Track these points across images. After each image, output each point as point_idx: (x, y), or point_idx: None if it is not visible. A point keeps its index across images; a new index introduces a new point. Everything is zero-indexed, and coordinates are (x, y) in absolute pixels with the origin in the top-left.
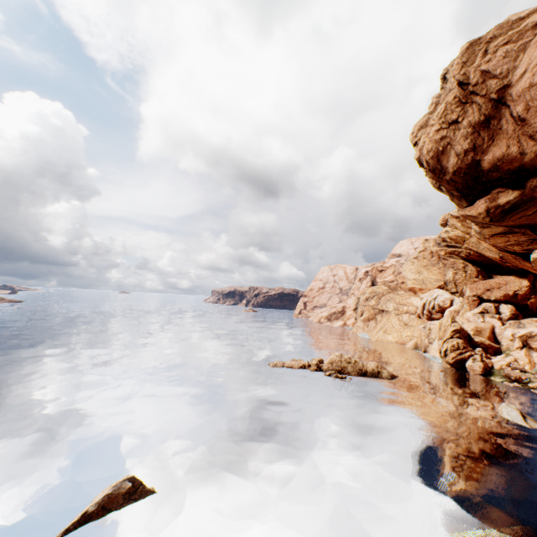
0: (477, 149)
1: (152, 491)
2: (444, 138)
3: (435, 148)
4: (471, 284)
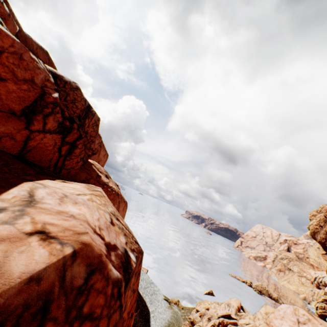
0: (326, 239)
1: (215, 295)
2: (317, 228)
3: (314, 230)
4: None
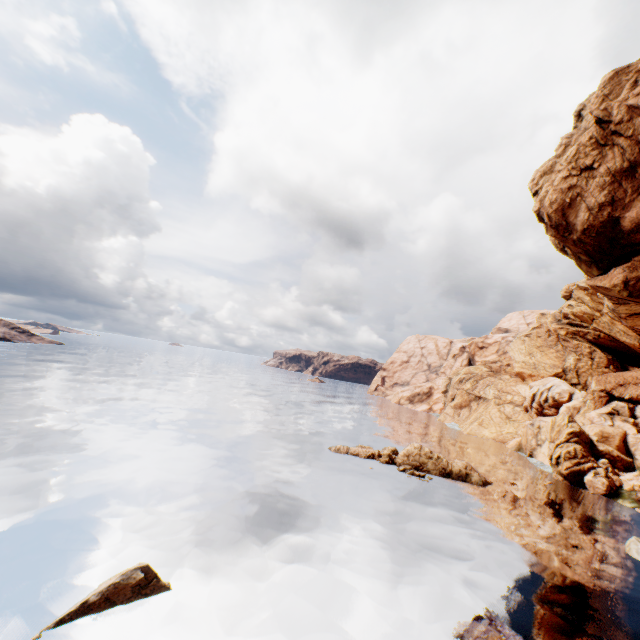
0: (616, 203)
1: (167, 587)
2: (573, 188)
3: (561, 200)
4: (598, 375)
